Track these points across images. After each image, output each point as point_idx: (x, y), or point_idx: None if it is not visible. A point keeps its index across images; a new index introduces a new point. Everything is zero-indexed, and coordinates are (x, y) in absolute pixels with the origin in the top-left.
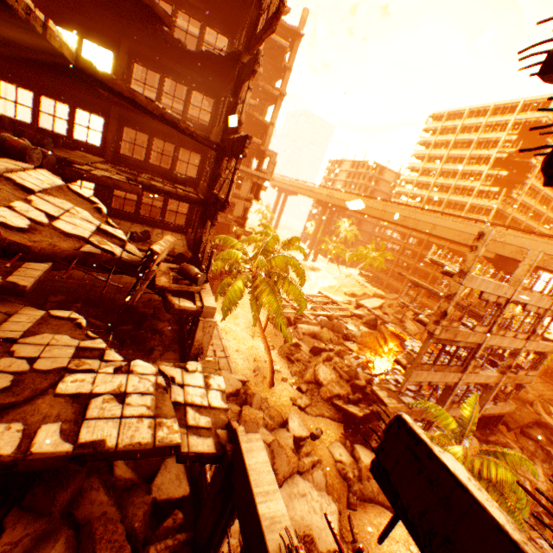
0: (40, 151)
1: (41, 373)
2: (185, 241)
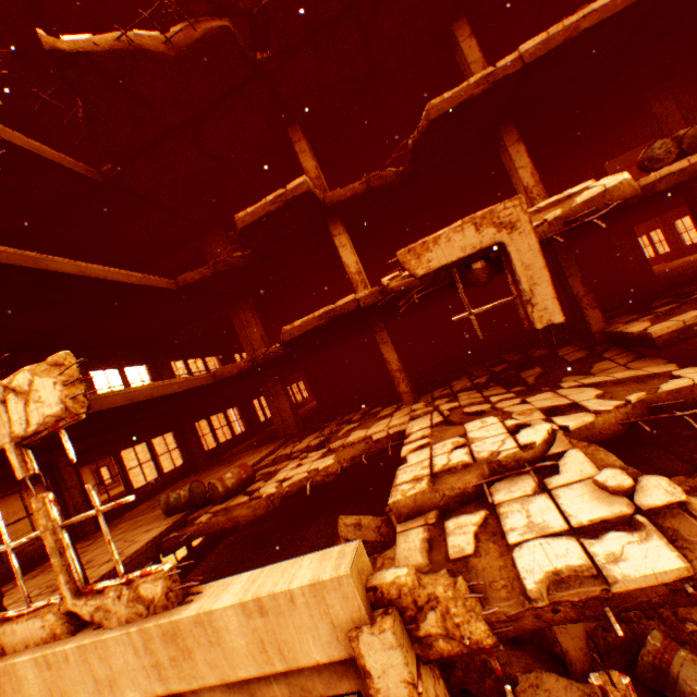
0: (660, 142)
1: (501, 413)
2: None
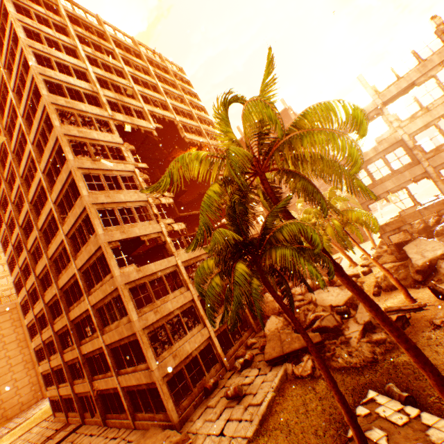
0: None
1: None
2: None
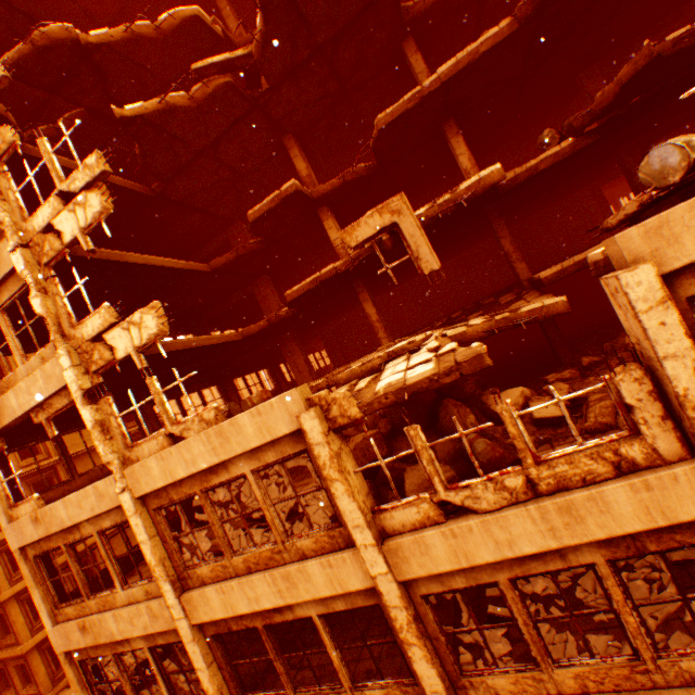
0: (547, 131)
1: None
2: None
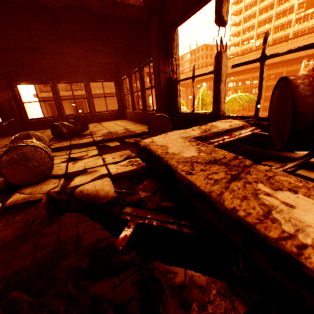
0: None
1: None
2: (129, 121)
